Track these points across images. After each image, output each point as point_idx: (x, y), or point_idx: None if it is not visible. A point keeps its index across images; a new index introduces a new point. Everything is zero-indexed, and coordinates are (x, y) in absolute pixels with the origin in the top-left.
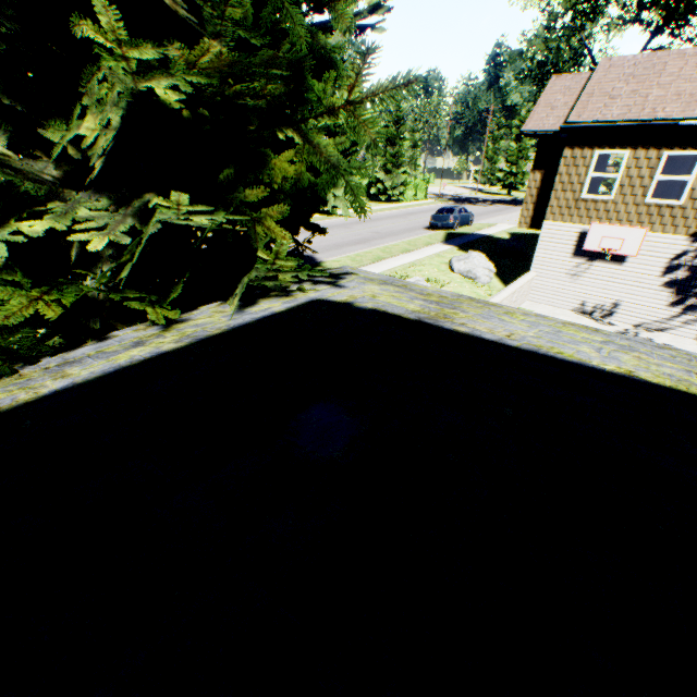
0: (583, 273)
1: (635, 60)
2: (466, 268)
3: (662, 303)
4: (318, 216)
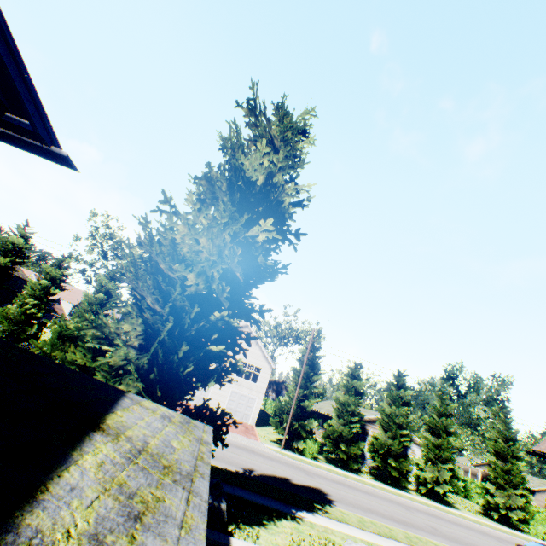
0: None
1: None
2: None
3: None
4: (393, 489)
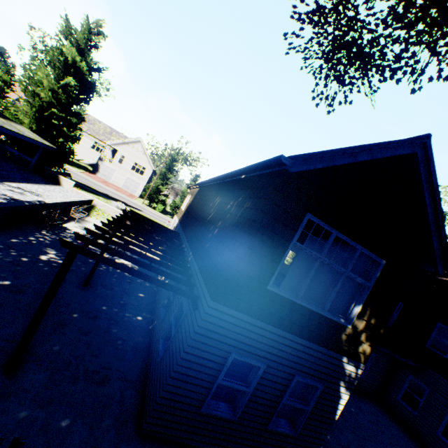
0: None
1: None
2: None
3: None
4: None
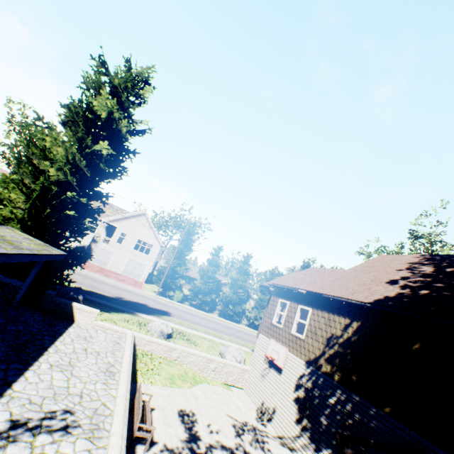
0: (266, 375)
1: (318, 269)
2: (224, 350)
3: (293, 418)
4: (226, 320)
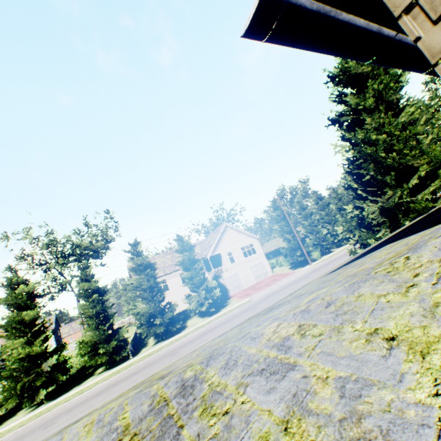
0: None
1: None
2: None
3: None
4: None
